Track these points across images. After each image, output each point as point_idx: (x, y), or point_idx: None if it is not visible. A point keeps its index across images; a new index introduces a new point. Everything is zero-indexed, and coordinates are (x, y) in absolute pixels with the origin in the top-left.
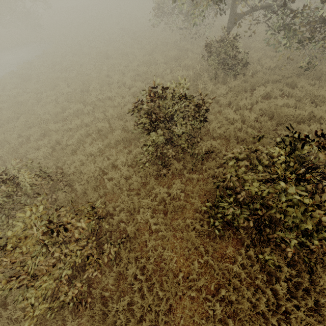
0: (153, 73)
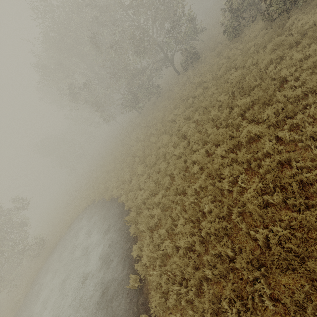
0: (183, 82)
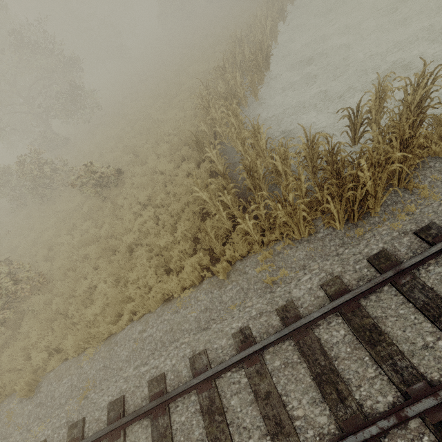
0: None
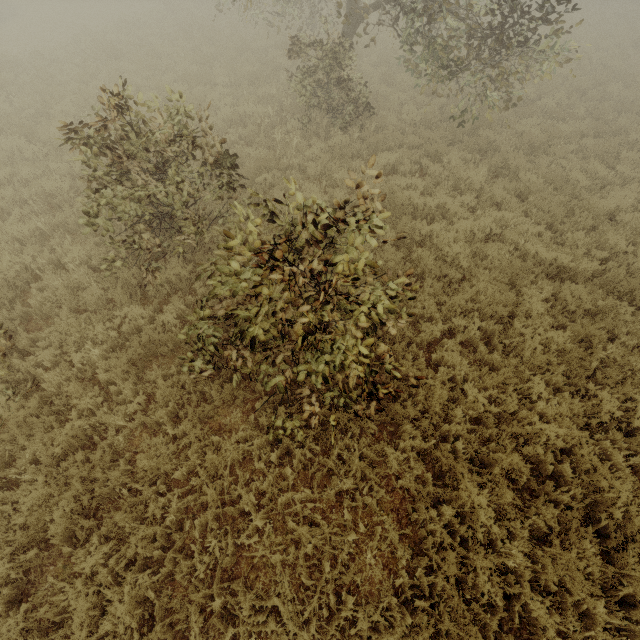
0: (197, 100)
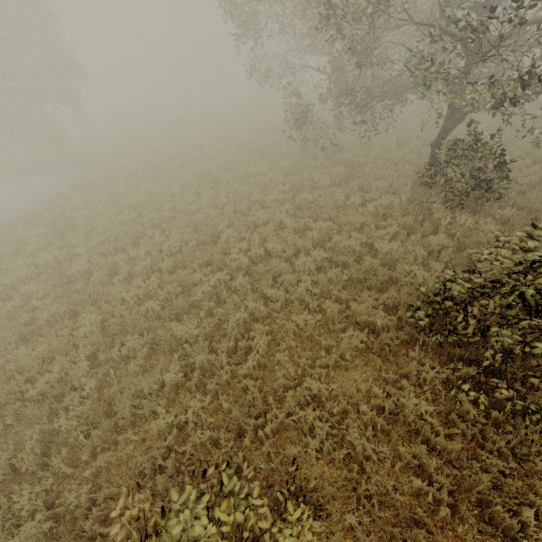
0: (331, 203)
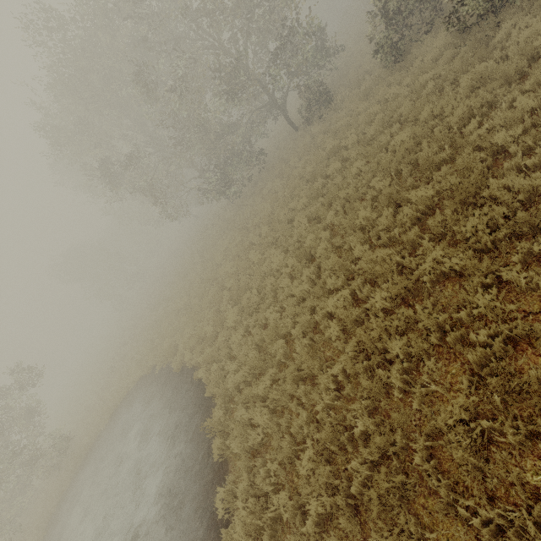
0: (305, 147)
